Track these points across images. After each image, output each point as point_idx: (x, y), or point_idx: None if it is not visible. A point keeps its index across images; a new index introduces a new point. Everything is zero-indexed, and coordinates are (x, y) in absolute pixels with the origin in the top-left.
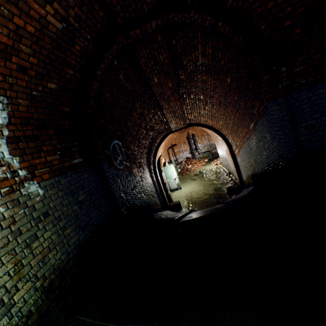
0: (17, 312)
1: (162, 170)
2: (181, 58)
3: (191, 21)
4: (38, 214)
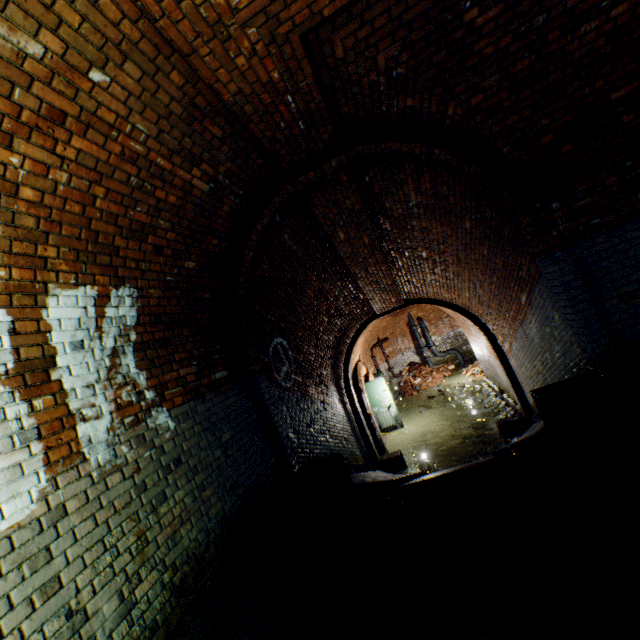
0: (139, 618)
1: (363, 389)
2: (380, 200)
3: (392, 151)
4: (167, 460)
